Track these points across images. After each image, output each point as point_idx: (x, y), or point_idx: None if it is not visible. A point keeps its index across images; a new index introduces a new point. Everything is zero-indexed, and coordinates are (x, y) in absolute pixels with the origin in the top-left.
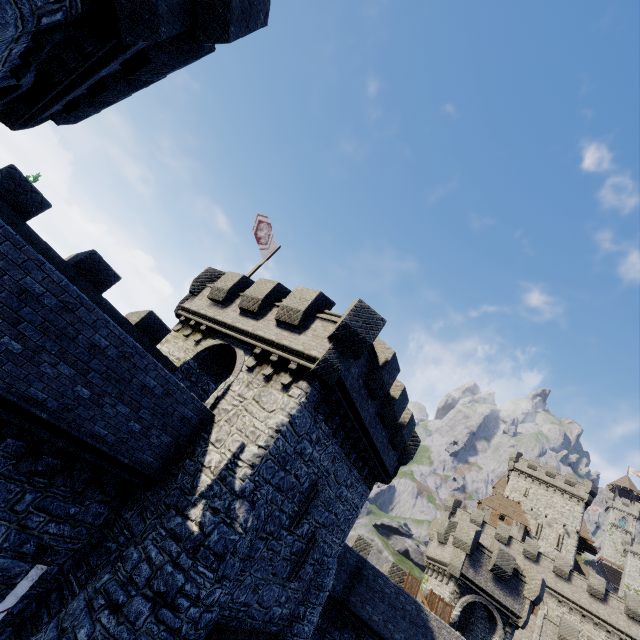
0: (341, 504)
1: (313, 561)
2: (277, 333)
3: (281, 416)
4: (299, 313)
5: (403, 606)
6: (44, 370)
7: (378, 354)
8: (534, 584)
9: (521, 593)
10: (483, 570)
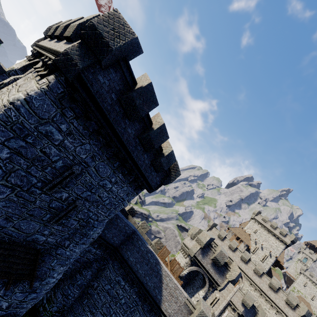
0: (105, 192)
1: (78, 218)
2: (60, 46)
3: (20, 94)
4: (74, 26)
5: (150, 260)
6: None
7: (139, 82)
8: (234, 273)
9: (225, 275)
10: (207, 258)
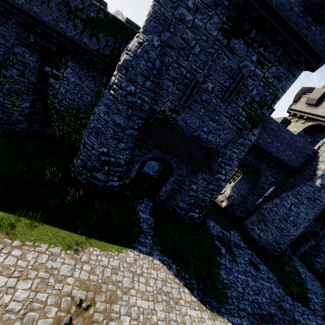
0: None
1: None
2: None
3: None
4: None
5: None
6: (274, 145)
7: None
8: None
9: None
10: None
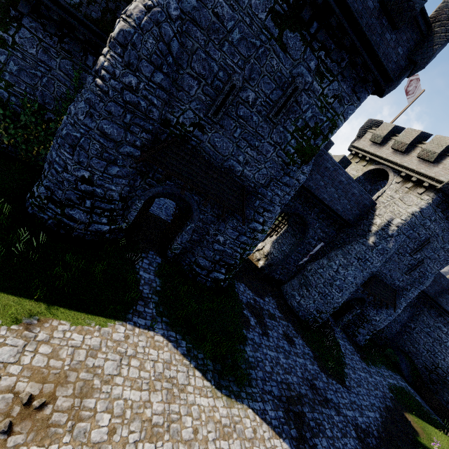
0: (443, 252)
1: (419, 271)
2: (417, 165)
3: (415, 208)
4: (435, 154)
5: None
6: (327, 190)
7: None
8: None
9: None
10: None
